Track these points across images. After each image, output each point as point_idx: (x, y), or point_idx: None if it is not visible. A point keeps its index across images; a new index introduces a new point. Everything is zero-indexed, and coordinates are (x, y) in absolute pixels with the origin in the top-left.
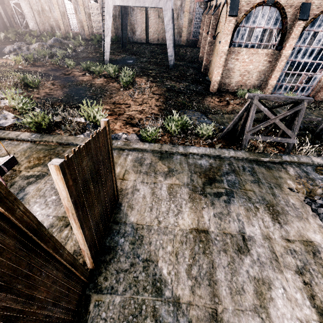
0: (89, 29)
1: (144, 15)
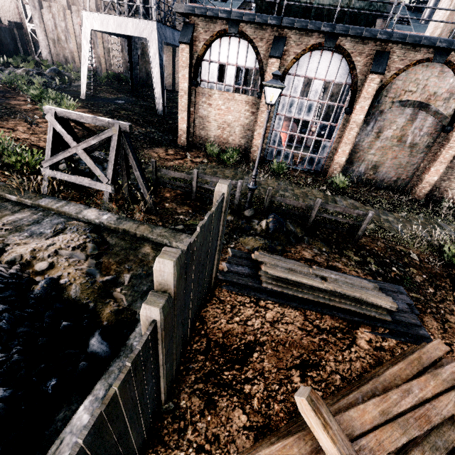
0: (107, 66)
1: (171, 58)
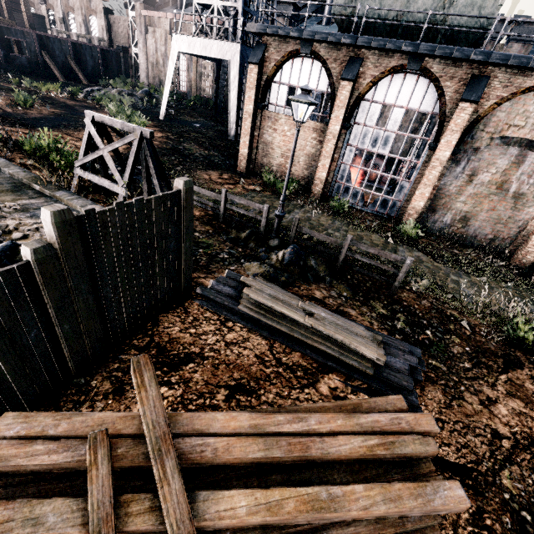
0: (198, 90)
1: None
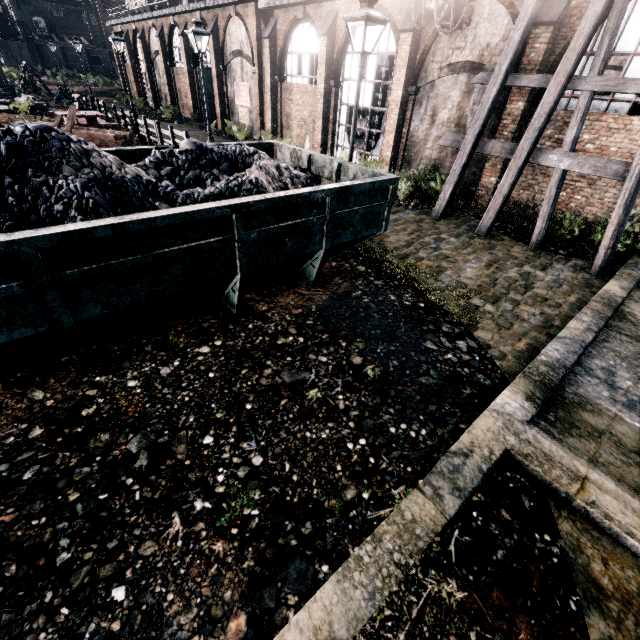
0: None
1: None
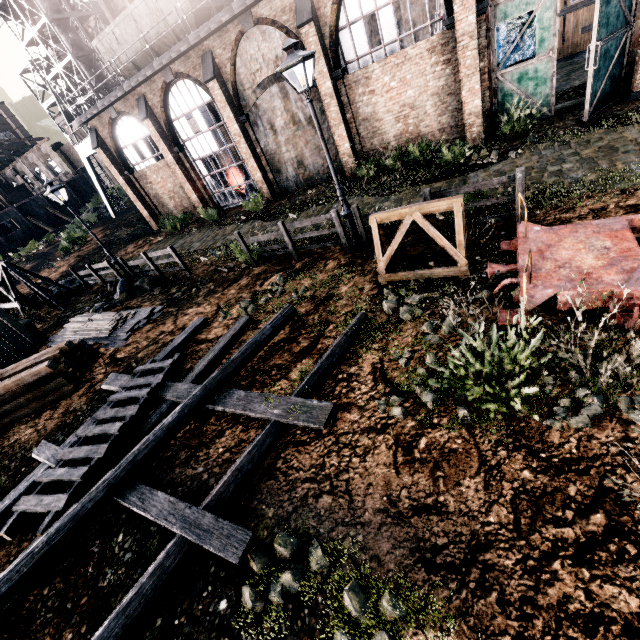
0: None
1: None
